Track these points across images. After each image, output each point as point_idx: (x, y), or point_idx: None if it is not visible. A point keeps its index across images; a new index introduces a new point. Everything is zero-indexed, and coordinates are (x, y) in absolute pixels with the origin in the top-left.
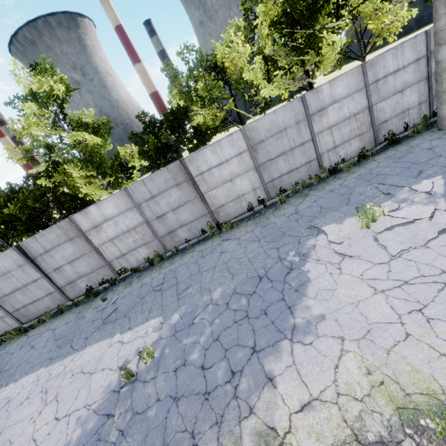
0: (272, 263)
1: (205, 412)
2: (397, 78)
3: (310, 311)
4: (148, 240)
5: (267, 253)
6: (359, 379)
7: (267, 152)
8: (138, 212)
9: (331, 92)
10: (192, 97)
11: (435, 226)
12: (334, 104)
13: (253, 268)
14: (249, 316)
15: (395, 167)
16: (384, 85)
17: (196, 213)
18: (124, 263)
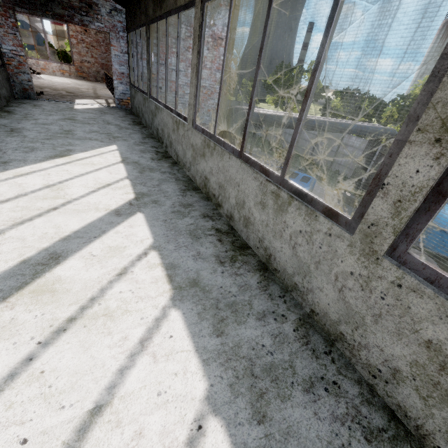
0: None
1: None
2: None
3: None
4: None
5: None
6: None
7: None
8: None
9: None
10: None
11: None
12: None
13: None
14: None
15: None
16: None
17: None
18: None
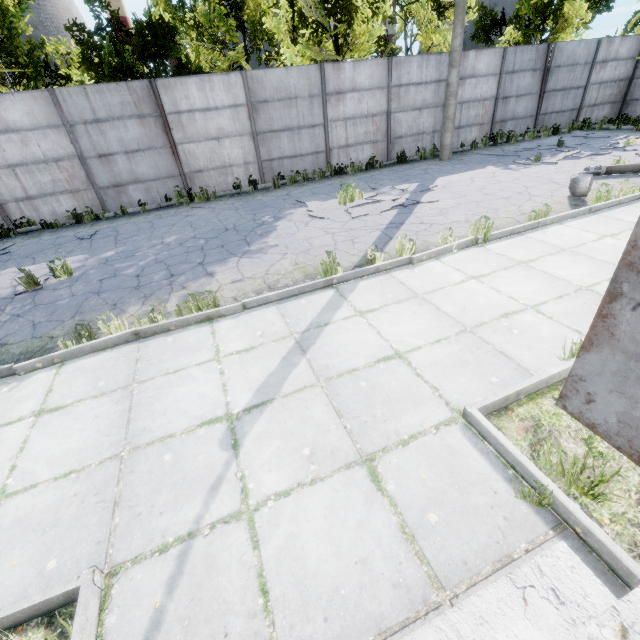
0: (244, 222)
1: (133, 294)
2: (418, 92)
3: (267, 244)
4: (77, 187)
5: (242, 216)
6: (288, 267)
7: (270, 119)
8: (68, 137)
9: (353, 76)
10: (185, 16)
11: (393, 204)
12: (354, 93)
13: (221, 224)
14: (204, 248)
15: (392, 176)
16: (405, 94)
17: (162, 170)
18: (29, 212)
